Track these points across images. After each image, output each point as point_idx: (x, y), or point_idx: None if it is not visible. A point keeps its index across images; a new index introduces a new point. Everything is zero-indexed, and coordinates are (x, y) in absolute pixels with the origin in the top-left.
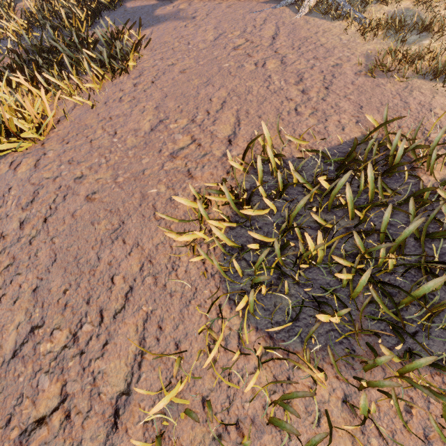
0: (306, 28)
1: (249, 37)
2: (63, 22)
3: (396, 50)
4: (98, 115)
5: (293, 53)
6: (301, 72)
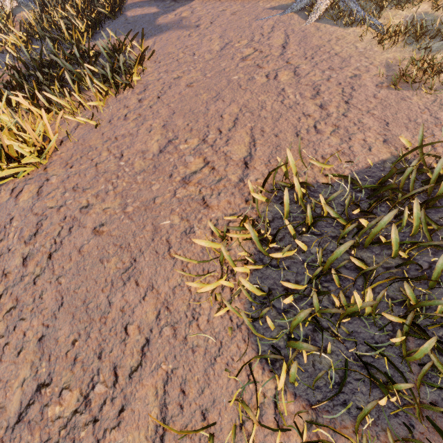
0: (317, 35)
1: (258, 46)
2: (63, 34)
3: (421, 60)
4: (103, 135)
5: (306, 63)
6: (317, 84)
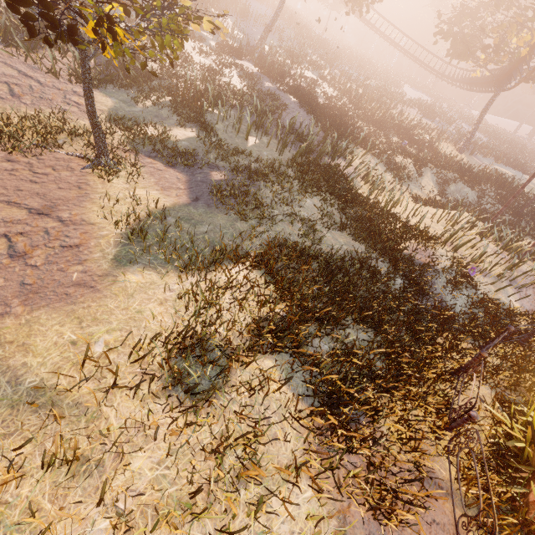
0: None
1: None
2: None
3: None
4: None
5: None
6: None
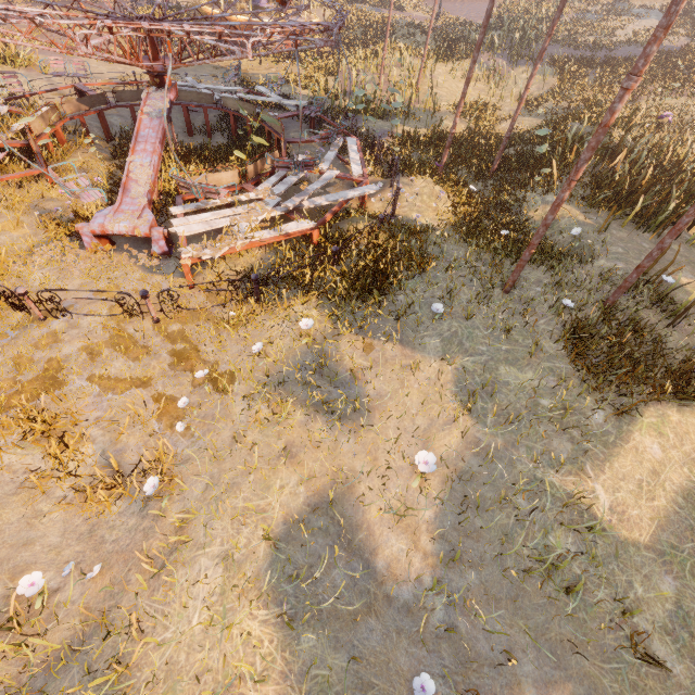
0: None
1: None
2: None
3: None
4: None
5: None
6: None
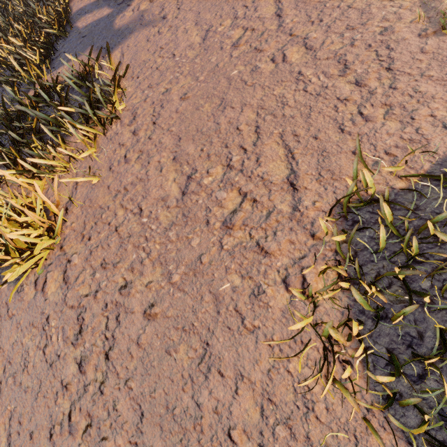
0: None
1: (246, 23)
2: (18, 72)
3: None
4: (109, 188)
5: (316, 29)
6: (340, 54)
